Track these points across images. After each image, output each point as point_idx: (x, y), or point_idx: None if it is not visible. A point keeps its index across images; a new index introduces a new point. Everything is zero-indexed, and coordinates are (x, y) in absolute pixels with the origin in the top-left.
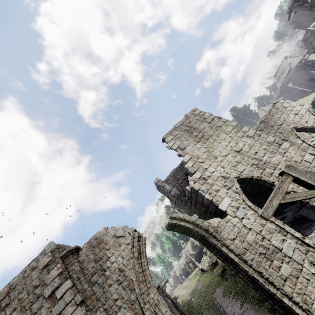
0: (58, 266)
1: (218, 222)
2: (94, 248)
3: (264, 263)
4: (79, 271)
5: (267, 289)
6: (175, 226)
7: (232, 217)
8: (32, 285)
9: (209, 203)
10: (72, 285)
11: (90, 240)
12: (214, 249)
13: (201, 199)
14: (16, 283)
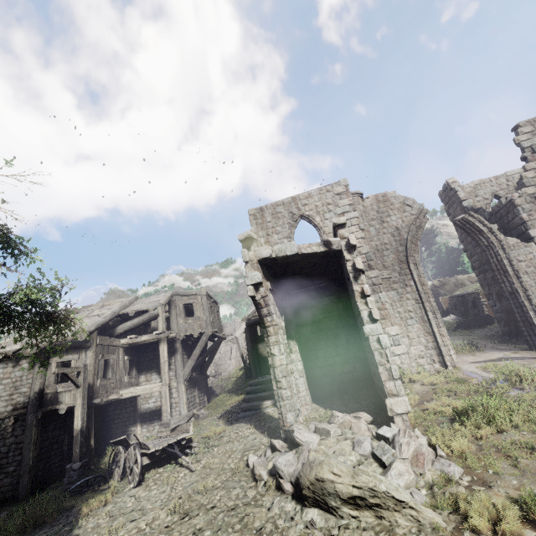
0: (350, 199)
1: (516, 242)
2: (379, 202)
3: (534, 288)
4: (363, 212)
5: (521, 301)
6: (466, 224)
7: (535, 245)
8: (326, 201)
9: (519, 223)
10: (358, 217)
11: (378, 195)
12: (493, 258)
13: (510, 217)
14: (313, 194)
